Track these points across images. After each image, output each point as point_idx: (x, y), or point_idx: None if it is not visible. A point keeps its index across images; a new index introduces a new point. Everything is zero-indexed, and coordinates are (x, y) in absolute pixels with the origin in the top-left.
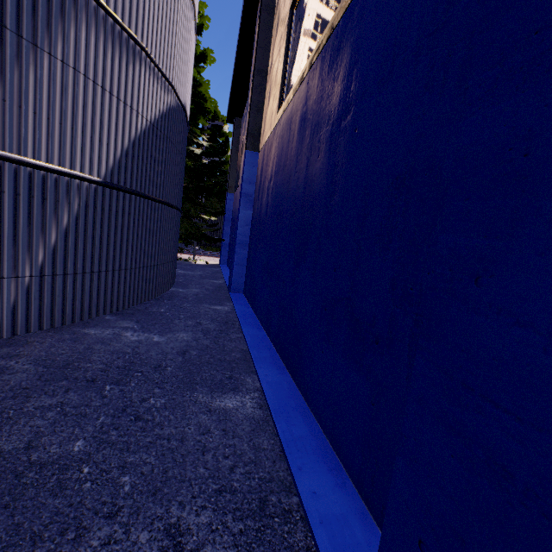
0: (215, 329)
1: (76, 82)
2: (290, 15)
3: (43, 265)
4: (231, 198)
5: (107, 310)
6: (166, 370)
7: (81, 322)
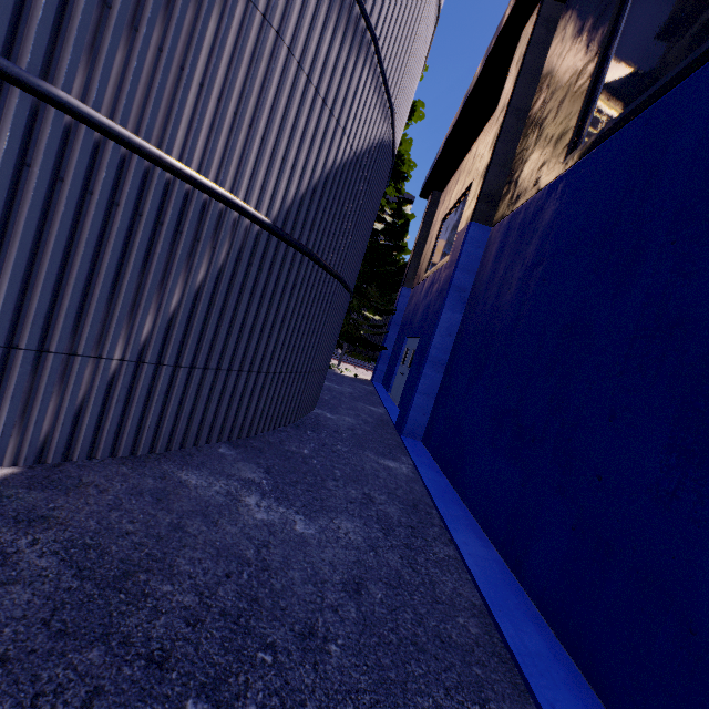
0: (399, 519)
1: (274, 54)
2: (617, 4)
3: (147, 343)
4: (406, 295)
5: (223, 436)
6: (328, 654)
7: (180, 451)
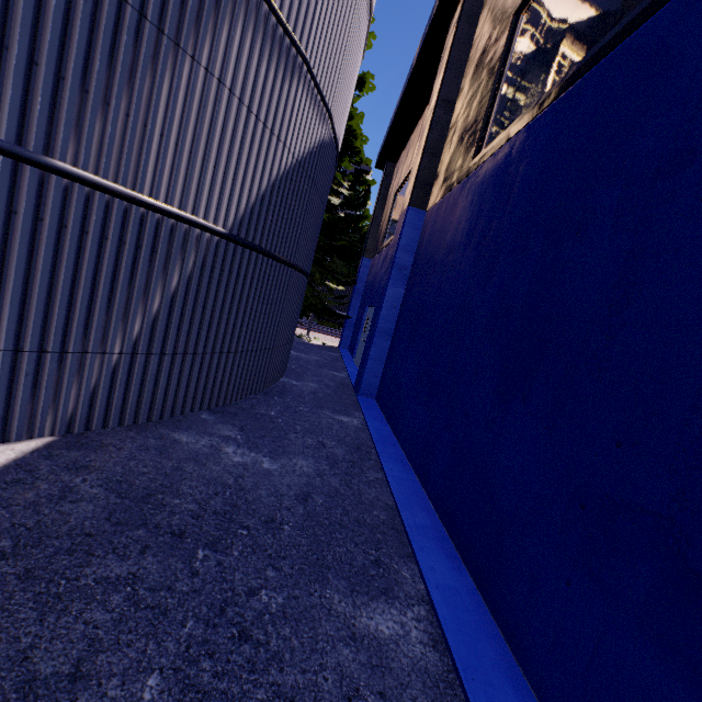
0: (344, 457)
1: (218, 98)
2: (512, 23)
3: (138, 339)
4: (367, 265)
5: (204, 405)
6: (282, 530)
7: (171, 419)
